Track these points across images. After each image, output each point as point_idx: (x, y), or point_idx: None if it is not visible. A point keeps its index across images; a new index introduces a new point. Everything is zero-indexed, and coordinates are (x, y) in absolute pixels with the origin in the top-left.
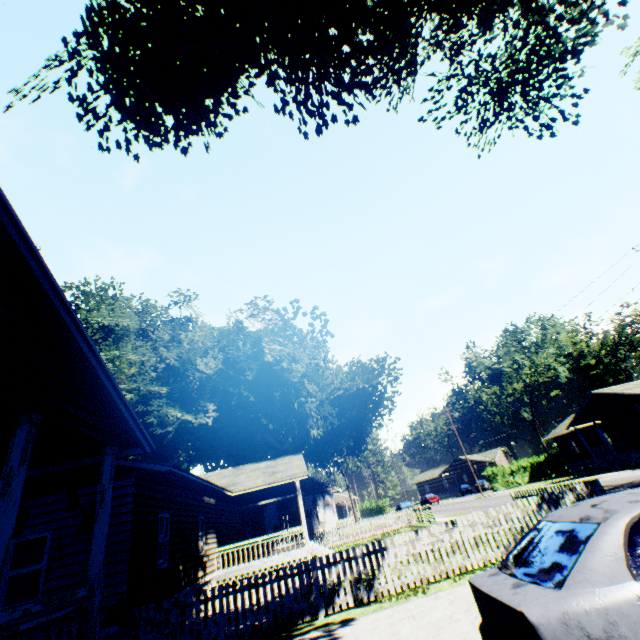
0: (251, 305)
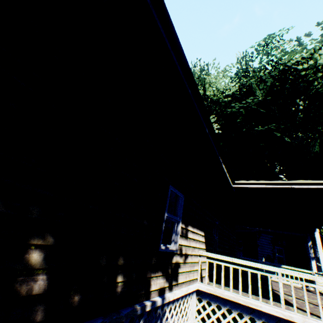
0: (263, 40)
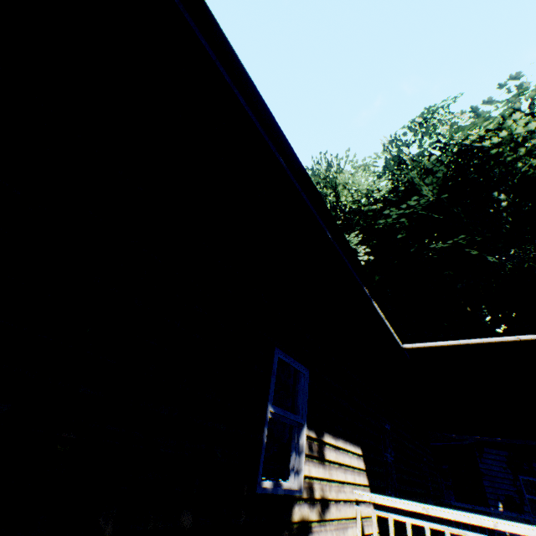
0: (419, 116)
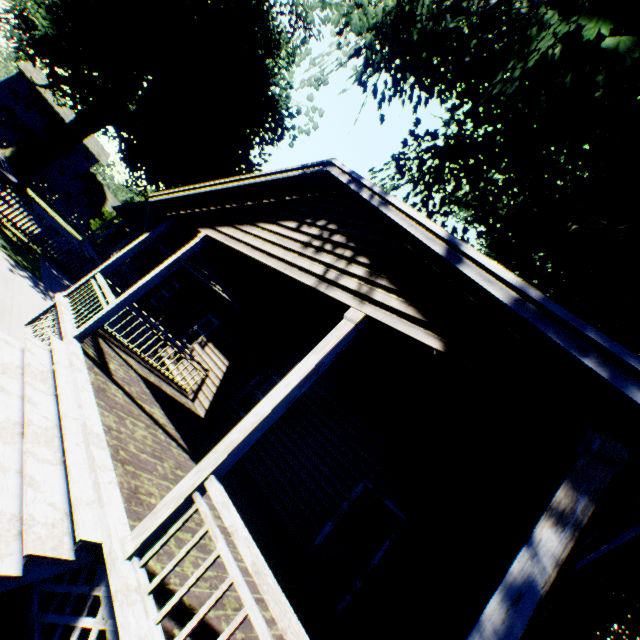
0: None
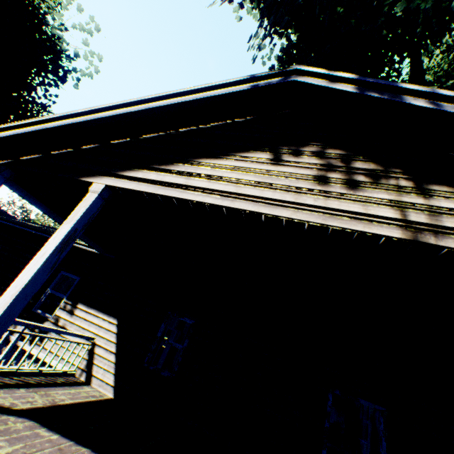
0: None
